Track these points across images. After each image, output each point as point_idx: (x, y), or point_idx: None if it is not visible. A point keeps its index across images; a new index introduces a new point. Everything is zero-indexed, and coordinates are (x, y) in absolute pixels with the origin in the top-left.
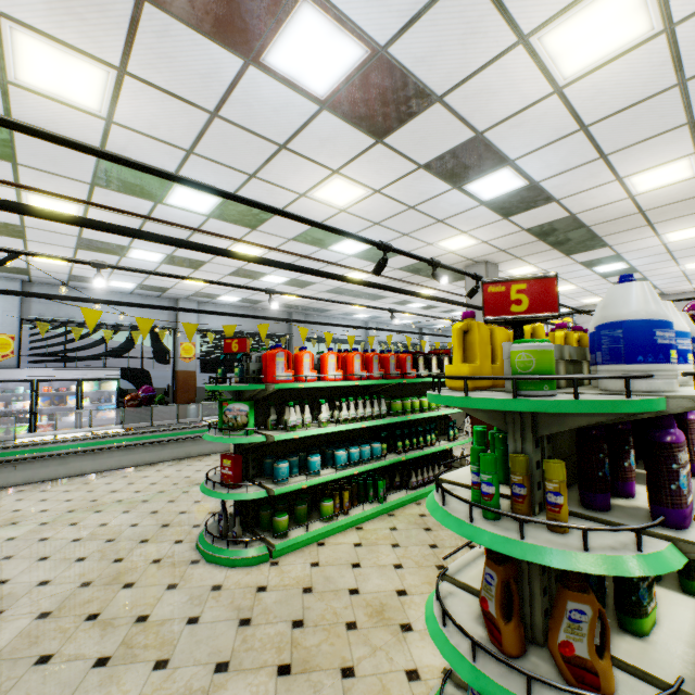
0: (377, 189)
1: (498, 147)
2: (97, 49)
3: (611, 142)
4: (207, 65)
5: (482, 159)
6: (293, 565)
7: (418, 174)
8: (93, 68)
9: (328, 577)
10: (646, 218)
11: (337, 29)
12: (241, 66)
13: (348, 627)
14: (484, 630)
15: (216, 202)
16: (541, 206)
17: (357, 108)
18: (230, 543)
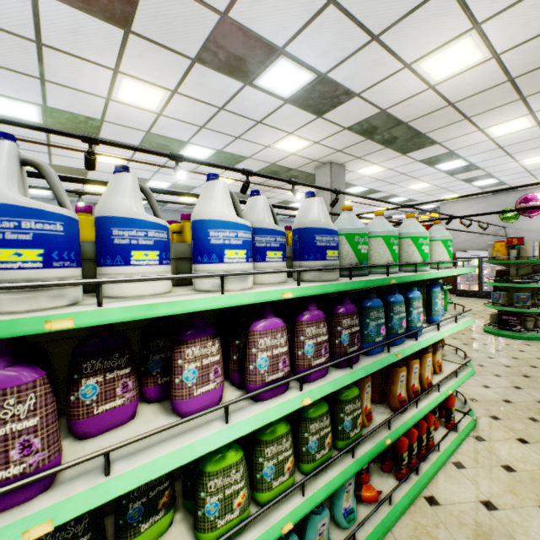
0: (173, 89)
1: (256, 31)
2: None
3: (374, 18)
4: None
5: (249, 47)
6: None
7: (199, 69)
8: None
9: None
10: (460, 112)
11: None
12: None
13: None
14: None
15: (38, 110)
16: (346, 102)
17: None
18: None
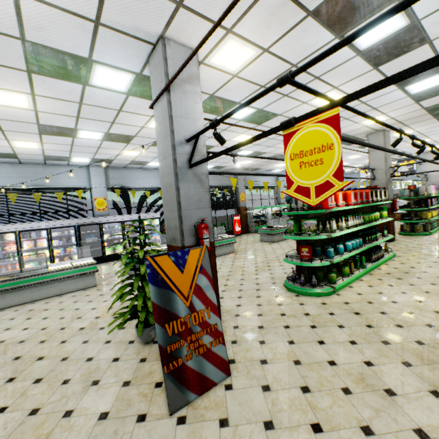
0: None
1: None
2: (262, 42)
3: None
4: (313, 42)
5: (429, 70)
6: (348, 294)
7: None
8: (252, 51)
9: (373, 298)
10: None
11: (400, 15)
12: (331, 40)
13: (408, 313)
14: None
15: (251, 112)
16: None
17: (377, 52)
18: (311, 287)
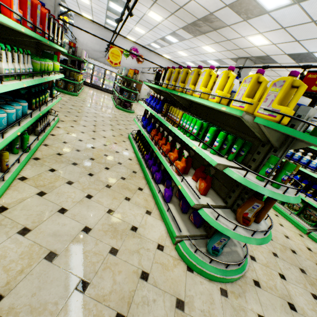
0: None
1: None
2: None
3: None
4: None
5: None
6: None
7: None
8: None
9: (54, 233)
10: None
11: None
12: None
13: (113, 254)
14: (235, 221)
15: None
16: None
17: None
18: None
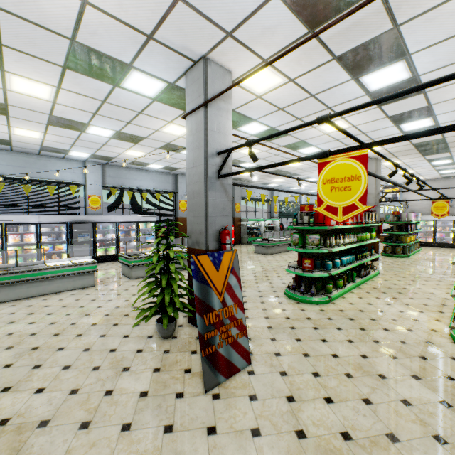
0: (355, 125)
1: (434, 110)
2: (291, 73)
3: None
4: (333, 79)
5: (421, 114)
6: (342, 304)
7: (383, 119)
8: (279, 79)
9: (363, 307)
10: None
11: (405, 69)
12: (347, 80)
13: (393, 320)
14: None
15: (265, 129)
16: None
17: (383, 95)
18: (310, 296)
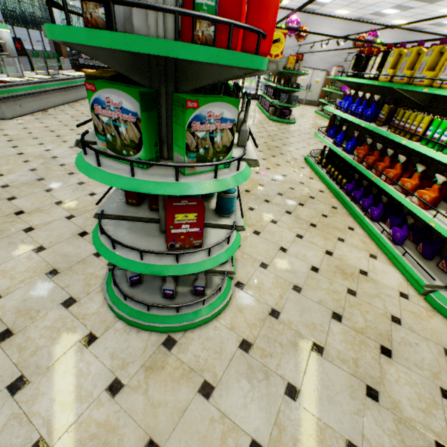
0: None
1: None
2: None
3: None
4: None
5: None
6: (254, 276)
7: None
8: None
9: (288, 269)
10: None
11: None
12: None
13: (352, 295)
14: None
15: None
16: None
17: None
18: (195, 298)
